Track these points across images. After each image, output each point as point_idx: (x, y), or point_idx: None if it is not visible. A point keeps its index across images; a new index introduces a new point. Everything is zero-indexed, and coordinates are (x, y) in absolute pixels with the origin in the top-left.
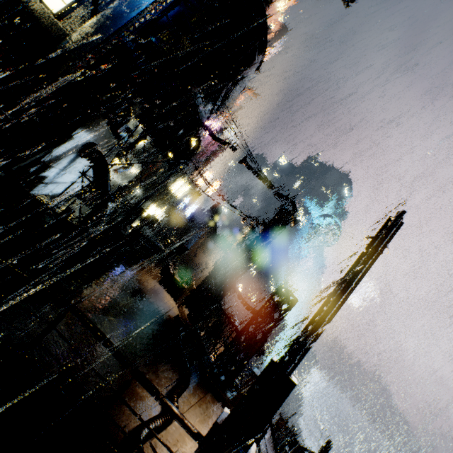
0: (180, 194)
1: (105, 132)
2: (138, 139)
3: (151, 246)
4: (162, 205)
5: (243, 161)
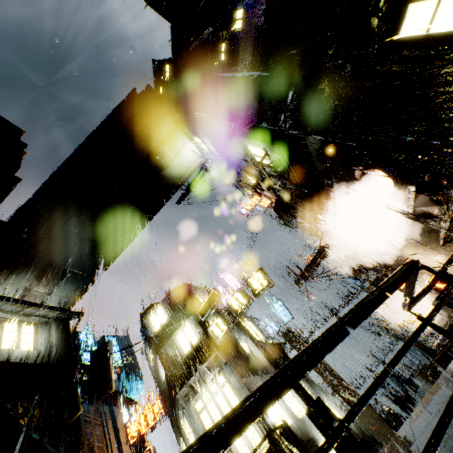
0: None
1: None
2: None
3: None
4: None
5: None
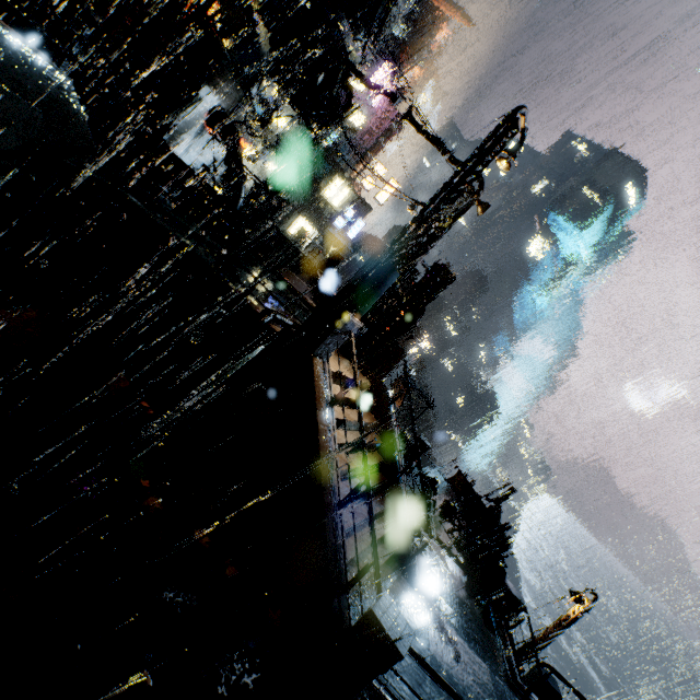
0: (338, 200)
1: (232, 93)
2: (273, 106)
3: (297, 255)
4: (314, 218)
5: (407, 115)
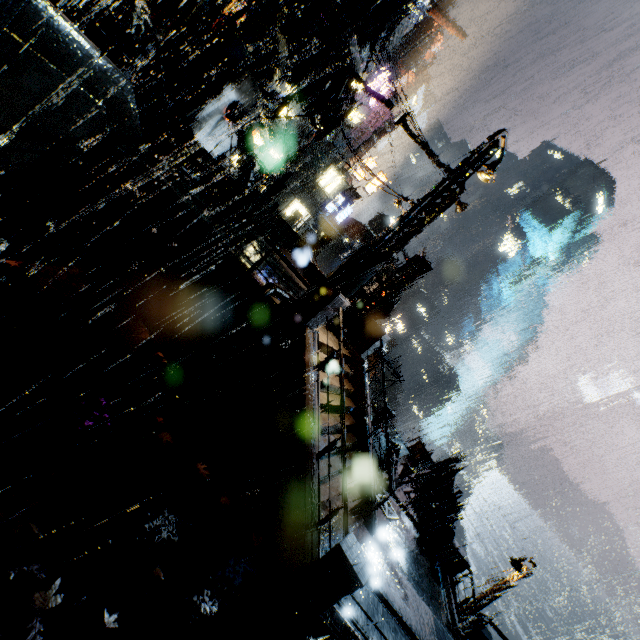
0: (331, 188)
1: (250, 90)
2: (283, 103)
3: (292, 235)
4: (308, 202)
5: (401, 121)
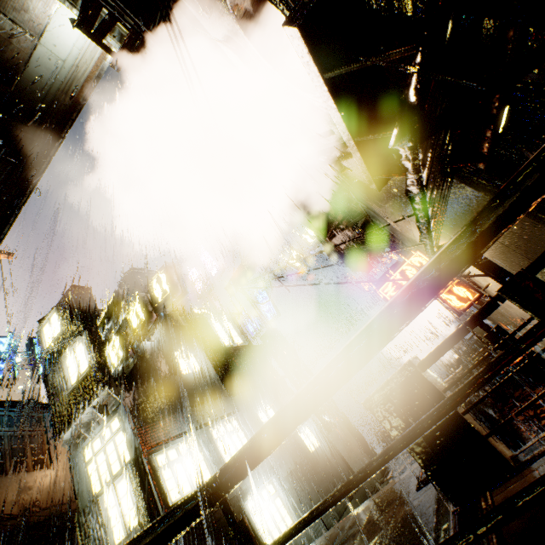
0: None
1: None
2: None
3: None
4: None
5: None
